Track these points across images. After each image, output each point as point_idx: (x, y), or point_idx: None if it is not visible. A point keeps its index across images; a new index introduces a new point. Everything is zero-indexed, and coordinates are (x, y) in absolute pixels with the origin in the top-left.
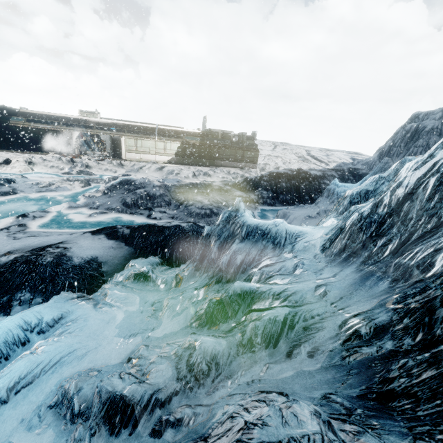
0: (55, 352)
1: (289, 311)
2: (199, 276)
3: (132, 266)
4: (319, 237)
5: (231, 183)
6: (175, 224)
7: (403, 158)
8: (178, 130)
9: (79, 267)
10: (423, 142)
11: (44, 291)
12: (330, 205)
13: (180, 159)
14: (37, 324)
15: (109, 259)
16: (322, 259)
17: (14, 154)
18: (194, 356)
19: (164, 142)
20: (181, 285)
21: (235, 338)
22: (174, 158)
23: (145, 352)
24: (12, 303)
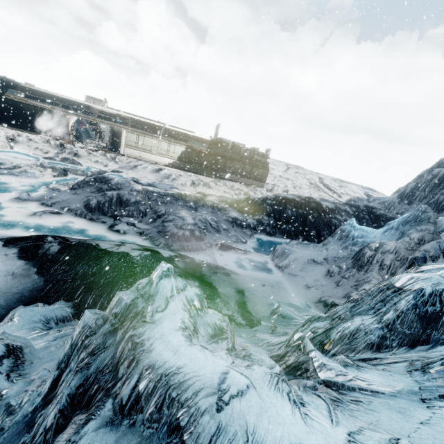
0: None
1: None
2: None
3: (6, 323)
4: None
5: (229, 201)
6: (122, 251)
7: None
8: (187, 133)
9: None
10: None
11: None
12: (342, 251)
13: (182, 164)
14: None
15: None
16: None
17: (0, 128)
18: None
19: (168, 144)
20: None
21: None
22: (176, 162)
23: None
24: None
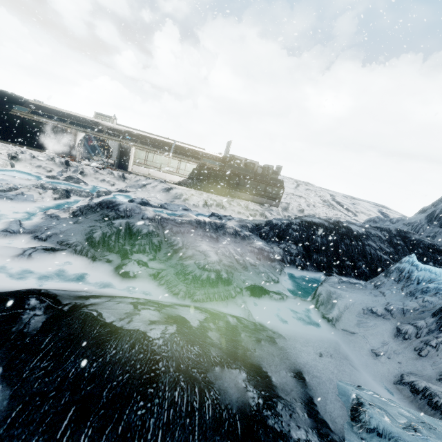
0: None
1: None
2: None
3: None
4: None
5: (250, 226)
6: (137, 329)
7: None
8: (198, 150)
9: None
10: None
11: None
12: (409, 300)
13: (193, 182)
14: None
15: None
16: None
17: (3, 145)
18: None
19: (178, 161)
20: None
21: None
22: (187, 180)
23: None
24: None
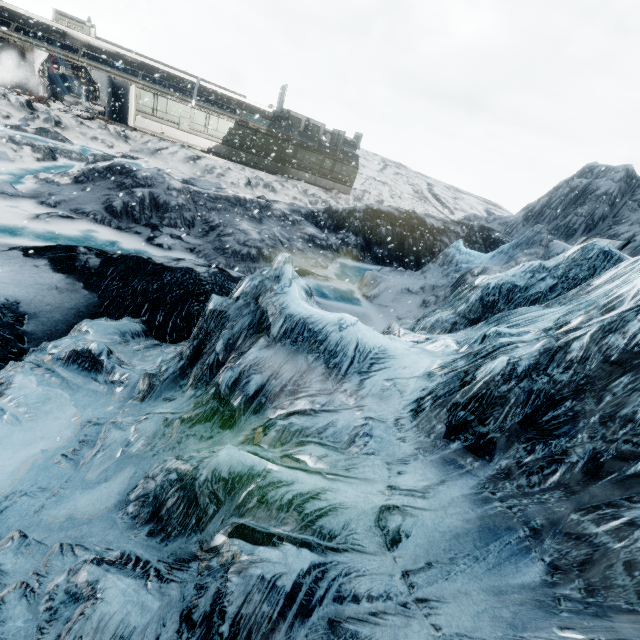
0: None
1: (311, 563)
2: (182, 390)
3: (81, 333)
4: (415, 375)
5: (304, 211)
6: (185, 266)
7: (590, 243)
8: (235, 98)
9: None
10: (588, 211)
11: None
12: (442, 279)
13: (230, 151)
14: None
15: (42, 310)
16: (411, 434)
17: None
18: (72, 637)
19: (206, 114)
20: (146, 399)
21: (183, 596)
22: (221, 146)
23: (5, 560)
24: None
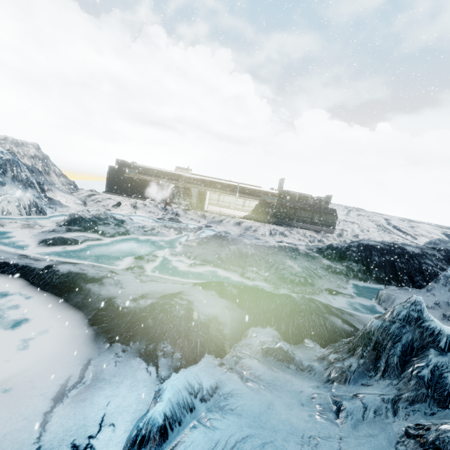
0: (227, 432)
1: None
2: (374, 379)
3: (256, 336)
4: None
5: (315, 249)
6: (285, 293)
7: None
8: (257, 189)
9: (206, 325)
10: None
11: (182, 346)
12: None
13: (256, 216)
14: (199, 389)
15: (227, 321)
16: None
17: (123, 198)
18: None
19: (244, 199)
20: (346, 383)
21: None
22: (251, 214)
23: None
24: (157, 353)
